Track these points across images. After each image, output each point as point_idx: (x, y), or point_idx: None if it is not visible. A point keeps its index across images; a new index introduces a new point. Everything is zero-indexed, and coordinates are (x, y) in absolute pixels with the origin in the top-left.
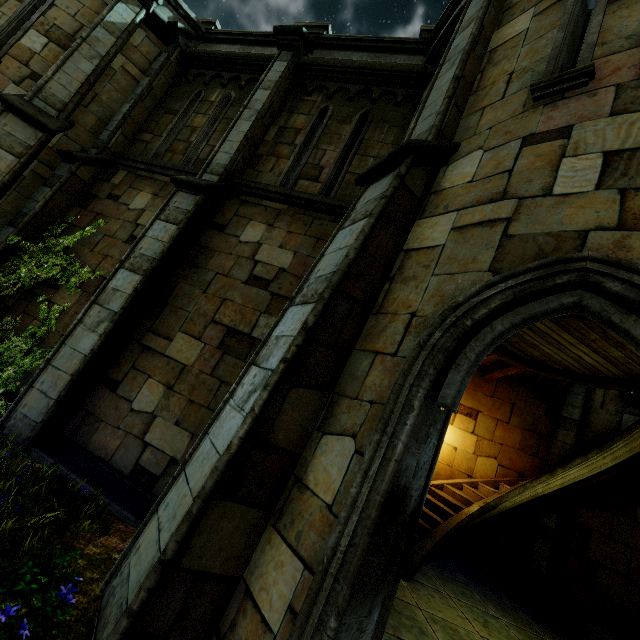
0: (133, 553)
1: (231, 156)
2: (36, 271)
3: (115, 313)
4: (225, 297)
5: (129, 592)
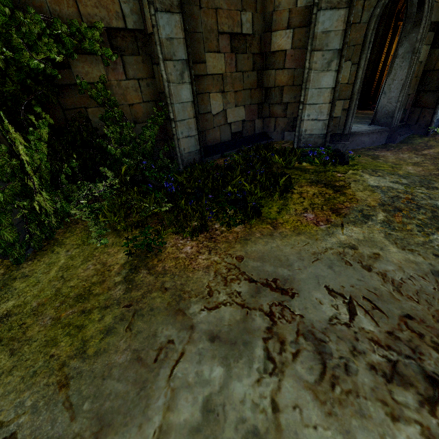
0: (304, 133)
1: None
2: (54, 56)
3: (186, 61)
4: (216, 7)
5: (320, 134)
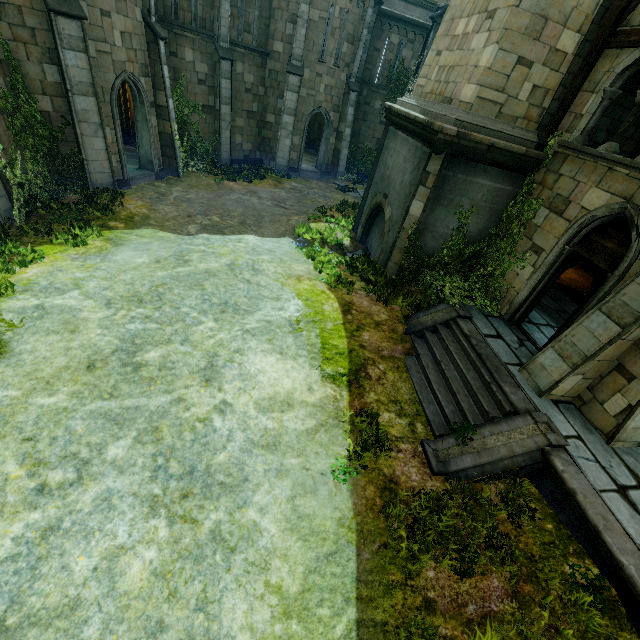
0: (278, 163)
1: (227, 30)
2: (189, 115)
3: (229, 122)
4: (242, 100)
5: (284, 165)
